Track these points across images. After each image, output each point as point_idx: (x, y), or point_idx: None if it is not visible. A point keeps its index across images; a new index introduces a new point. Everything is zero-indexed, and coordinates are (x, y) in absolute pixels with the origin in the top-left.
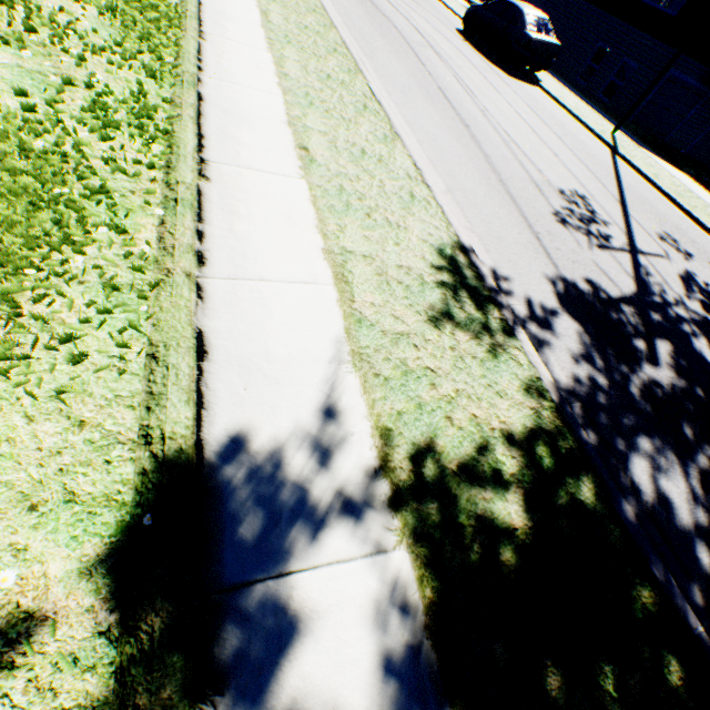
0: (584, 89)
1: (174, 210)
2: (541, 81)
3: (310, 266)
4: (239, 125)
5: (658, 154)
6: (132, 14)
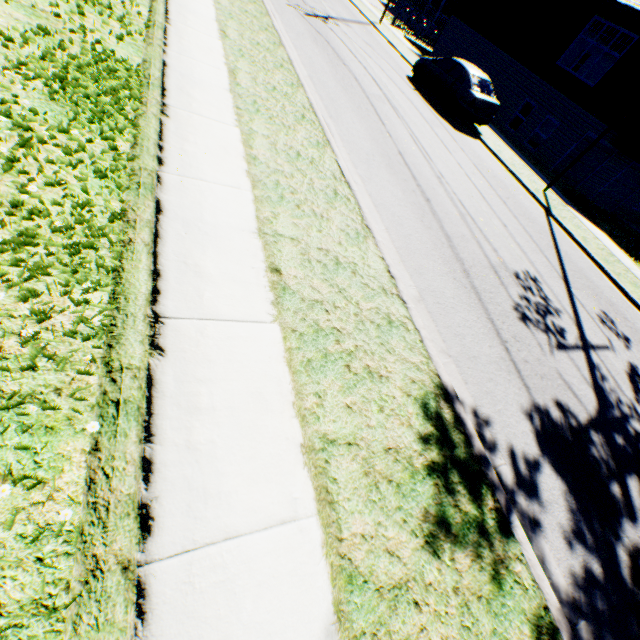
0: (512, 136)
1: (114, 423)
2: (481, 134)
3: (287, 485)
4: (202, 246)
5: (580, 211)
6: (85, 84)
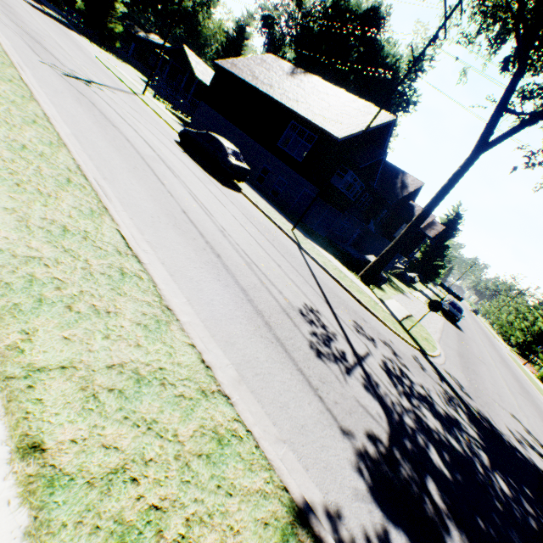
0: (260, 188)
1: None
2: (242, 188)
3: None
4: None
5: (315, 241)
6: None
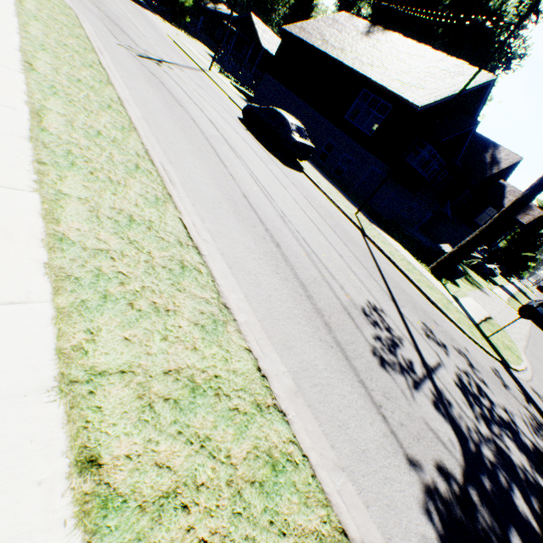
0: (322, 166)
1: None
2: (304, 167)
3: None
4: None
5: (380, 227)
6: None
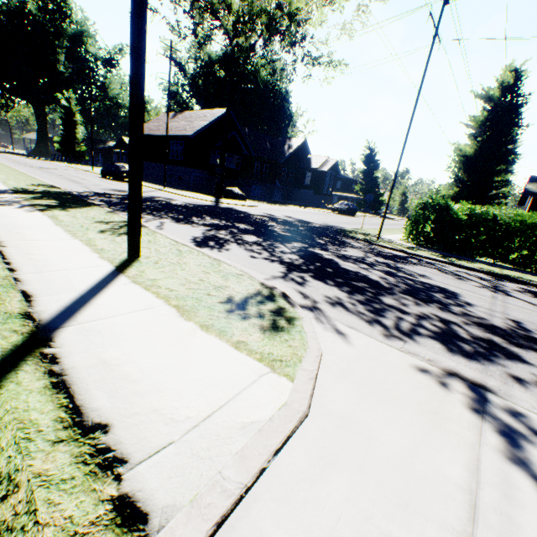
0: (172, 187)
1: None
2: None
3: None
4: None
5: (187, 191)
6: None
